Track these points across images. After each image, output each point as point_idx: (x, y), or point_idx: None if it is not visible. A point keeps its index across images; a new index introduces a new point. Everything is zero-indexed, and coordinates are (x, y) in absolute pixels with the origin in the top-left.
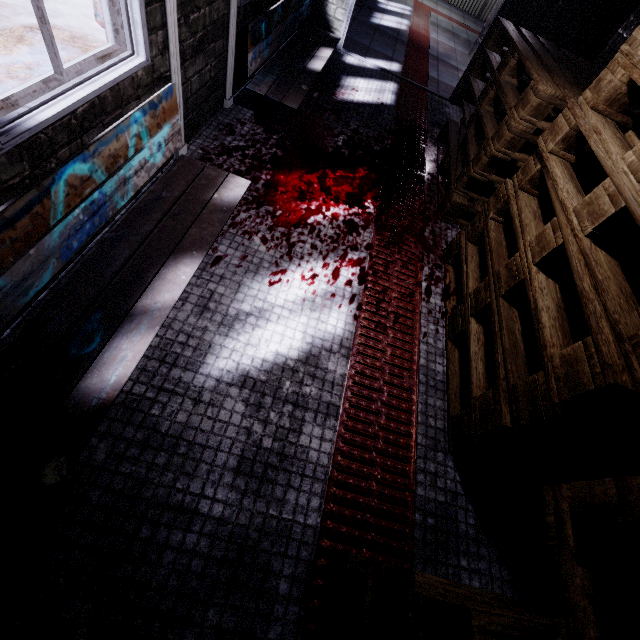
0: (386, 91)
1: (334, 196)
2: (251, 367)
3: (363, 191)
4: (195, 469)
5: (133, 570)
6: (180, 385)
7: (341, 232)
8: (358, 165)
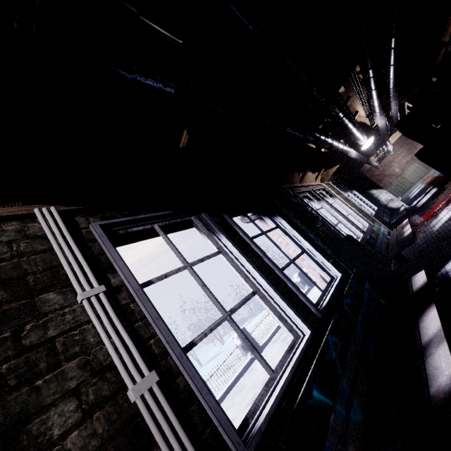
0: (432, 191)
1: (438, 205)
2: (445, 221)
3: (446, 197)
4: (447, 229)
5: (447, 237)
6: (431, 234)
7: (447, 202)
8: (439, 199)
